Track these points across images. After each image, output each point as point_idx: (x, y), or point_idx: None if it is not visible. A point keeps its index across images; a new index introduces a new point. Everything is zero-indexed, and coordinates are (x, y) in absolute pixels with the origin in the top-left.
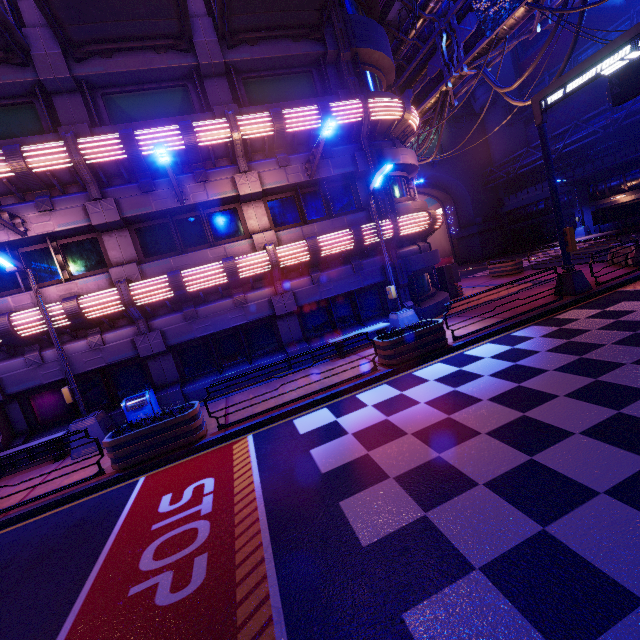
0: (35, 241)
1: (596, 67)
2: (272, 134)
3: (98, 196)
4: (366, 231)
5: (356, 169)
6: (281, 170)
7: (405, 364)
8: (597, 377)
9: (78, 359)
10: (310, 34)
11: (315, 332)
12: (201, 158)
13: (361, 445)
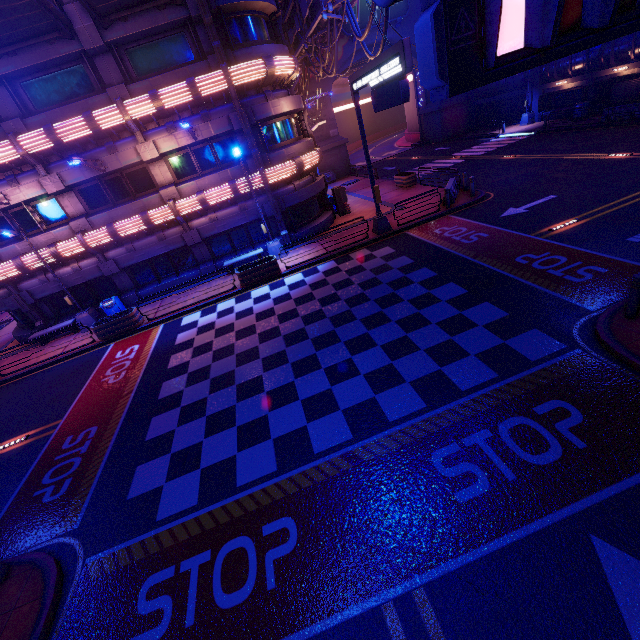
0: (16, 206)
1: (367, 77)
2: (156, 111)
3: (45, 174)
4: (241, 184)
5: (232, 128)
6: (171, 136)
7: (250, 286)
8: (298, 306)
9: (69, 278)
10: (172, 1)
11: (221, 253)
12: (108, 135)
13: (196, 333)
